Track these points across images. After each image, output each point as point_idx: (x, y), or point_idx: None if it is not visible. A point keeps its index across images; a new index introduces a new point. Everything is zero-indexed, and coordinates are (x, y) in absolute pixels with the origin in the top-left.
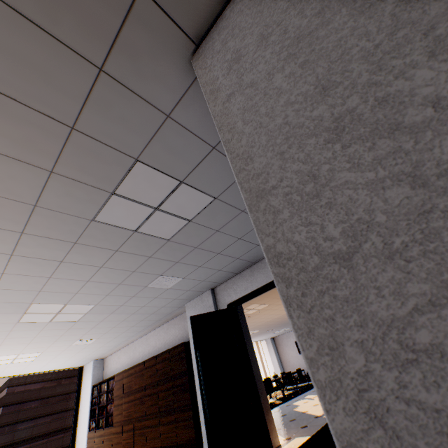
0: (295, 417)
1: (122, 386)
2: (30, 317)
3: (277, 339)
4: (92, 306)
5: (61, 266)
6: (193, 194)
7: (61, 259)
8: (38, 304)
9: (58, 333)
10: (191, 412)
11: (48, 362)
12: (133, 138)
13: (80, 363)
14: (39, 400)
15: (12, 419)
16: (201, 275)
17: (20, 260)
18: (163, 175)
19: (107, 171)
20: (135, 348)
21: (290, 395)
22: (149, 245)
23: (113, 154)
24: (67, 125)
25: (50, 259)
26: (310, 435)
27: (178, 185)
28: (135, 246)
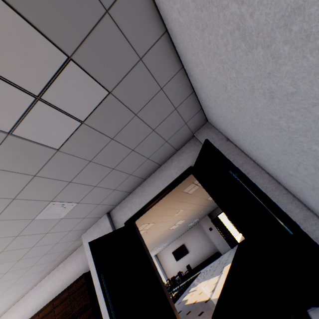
0: (189, 309)
1: None
2: None
3: (159, 255)
4: None
5: None
6: (85, 82)
7: None
8: None
9: None
10: None
11: None
12: None
13: None
14: None
15: None
16: (96, 197)
17: None
18: (43, 39)
19: None
20: (26, 302)
21: (178, 295)
22: (32, 157)
23: None
24: None
25: None
26: (209, 317)
27: (65, 63)
28: (12, 159)
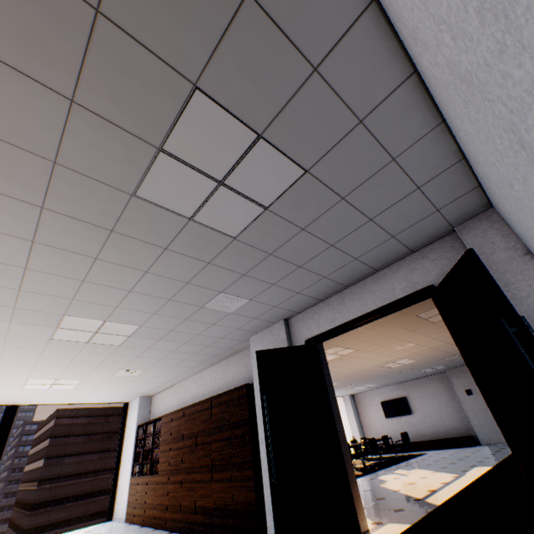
0: (383, 495)
1: (170, 430)
2: (64, 334)
3: (358, 397)
4: (136, 328)
5: (95, 265)
6: (274, 162)
7: (96, 254)
8: (73, 318)
9: (98, 358)
10: (252, 471)
11: (90, 393)
12: (190, 39)
13: (125, 399)
14: (86, 436)
15: (59, 452)
16: (273, 298)
17: (45, 251)
18: (233, 120)
19: (151, 105)
20: (187, 387)
21: (373, 467)
22: (208, 244)
23: (160, 72)
24: (89, 4)
25: (82, 253)
26: (410, 522)
27: (253, 142)
28: (190, 244)
